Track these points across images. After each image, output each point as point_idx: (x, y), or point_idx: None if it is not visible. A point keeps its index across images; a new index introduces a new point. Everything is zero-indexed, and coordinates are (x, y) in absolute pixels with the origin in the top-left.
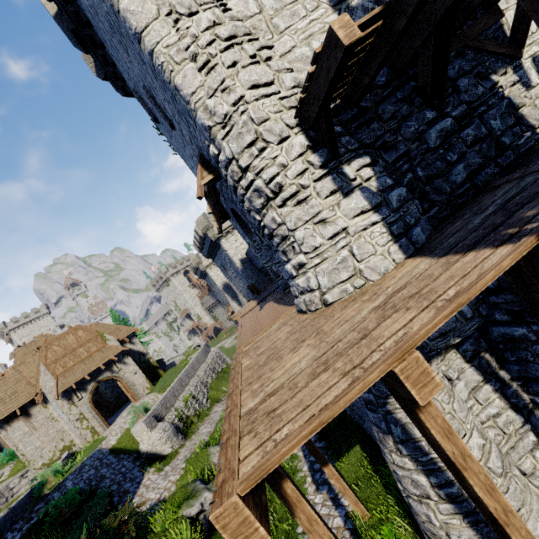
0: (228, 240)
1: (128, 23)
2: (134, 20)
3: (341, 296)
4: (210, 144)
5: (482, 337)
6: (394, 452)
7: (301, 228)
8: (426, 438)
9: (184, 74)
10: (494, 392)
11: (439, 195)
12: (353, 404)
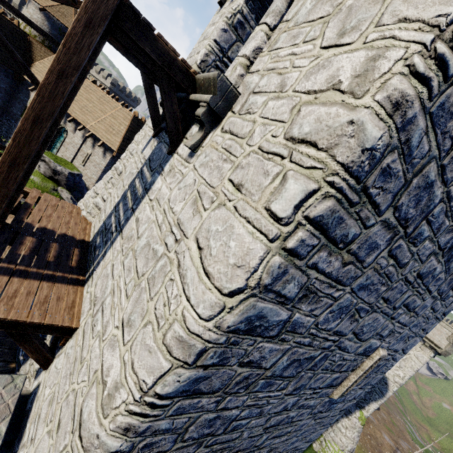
0: None
1: None
2: None
3: None
4: None
5: None
6: None
7: None
8: None
9: None
10: None
11: None
12: None
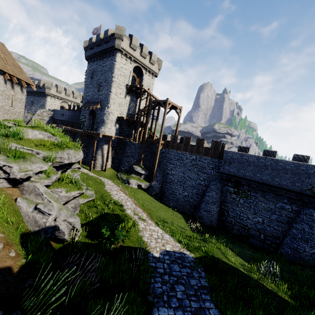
0: (51, 99)
1: (111, 90)
2: (112, 91)
3: (107, 134)
4: (107, 107)
5: (114, 148)
6: (99, 150)
7: (109, 125)
8: (108, 144)
9: (112, 101)
10: (111, 153)
11: (121, 134)
12: (84, 155)
